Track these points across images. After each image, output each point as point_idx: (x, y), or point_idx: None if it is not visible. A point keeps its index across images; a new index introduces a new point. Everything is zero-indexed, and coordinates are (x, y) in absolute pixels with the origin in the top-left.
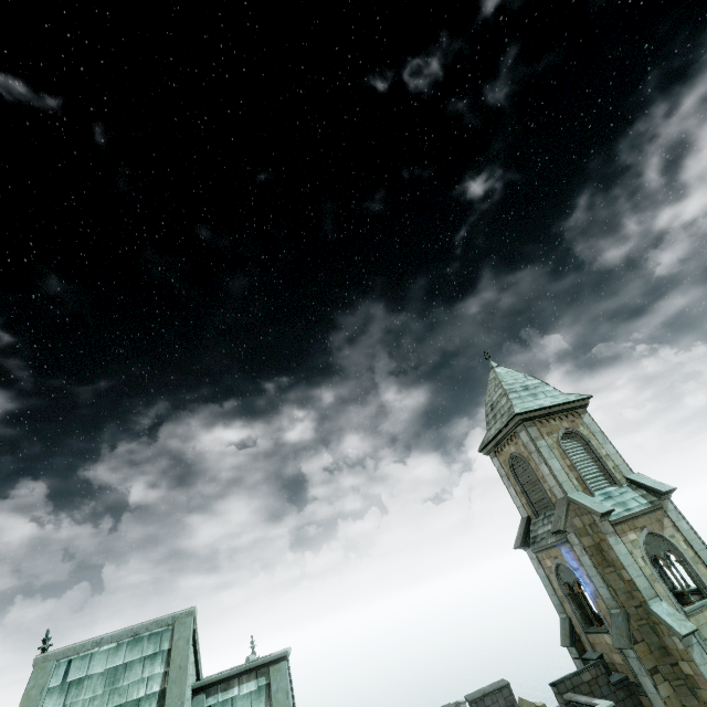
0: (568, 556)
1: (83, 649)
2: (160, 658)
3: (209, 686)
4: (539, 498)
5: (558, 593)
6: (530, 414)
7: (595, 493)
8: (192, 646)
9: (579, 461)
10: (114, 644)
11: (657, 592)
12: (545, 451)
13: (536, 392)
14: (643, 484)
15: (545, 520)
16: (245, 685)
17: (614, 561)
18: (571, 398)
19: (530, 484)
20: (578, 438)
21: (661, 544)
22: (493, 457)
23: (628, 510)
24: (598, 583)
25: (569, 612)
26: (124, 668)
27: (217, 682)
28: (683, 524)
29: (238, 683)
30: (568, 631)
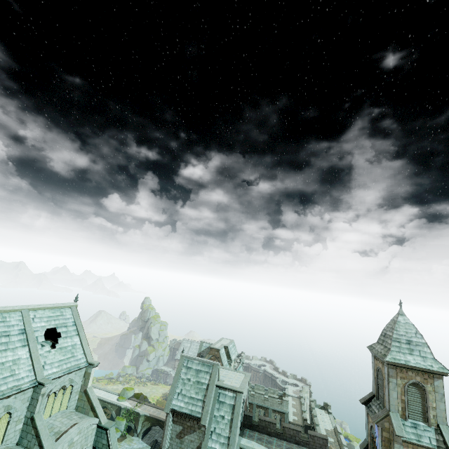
0: (376, 429)
1: (191, 358)
2: (209, 374)
3: (220, 387)
4: (381, 395)
5: (368, 431)
6: (395, 363)
7: (409, 420)
8: (218, 372)
9: (411, 400)
10: (198, 361)
11: None
12: (392, 385)
13: (413, 349)
14: (443, 436)
15: (377, 406)
16: (230, 393)
17: None
18: (434, 367)
19: (381, 386)
20: (421, 389)
21: None
22: (372, 356)
23: (417, 441)
24: None
25: (369, 441)
26: (200, 371)
27: (222, 387)
28: None
29: (228, 390)
30: (364, 446)
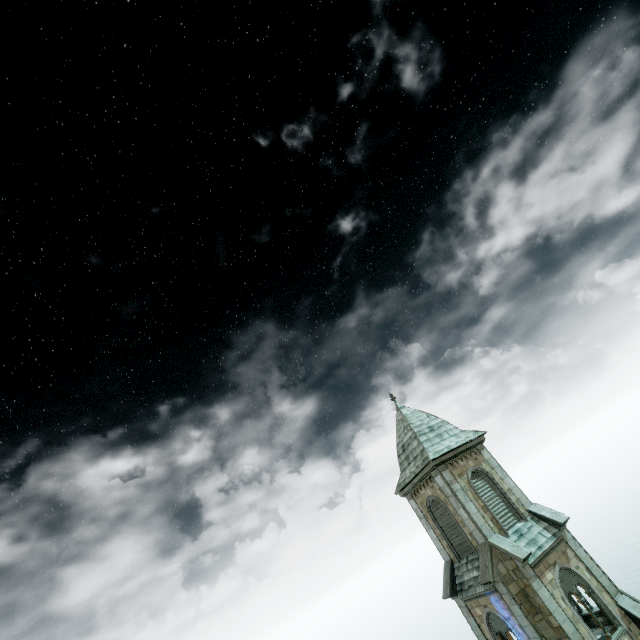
0: (498, 604)
1: None
2: None
3: None
4: (460, 542)
5: None
6: (442, 458)
7: (509, 532)
8: None
9: (489, 500)
10: None
11: (582, 635)
12: (460, 494)
13: (441, 432)
14: (543, 516)
15: (469, 565)
16: None
17: (541, 607)
18: (471, 436)
19: (450, 527)
20: (483, 475)
21: (571, 577)
22: (410, 499)
23: (540, 548)
24: (531, 634)
25: None
26: None
27: None
28: (581, 551)
29: None
30: None
